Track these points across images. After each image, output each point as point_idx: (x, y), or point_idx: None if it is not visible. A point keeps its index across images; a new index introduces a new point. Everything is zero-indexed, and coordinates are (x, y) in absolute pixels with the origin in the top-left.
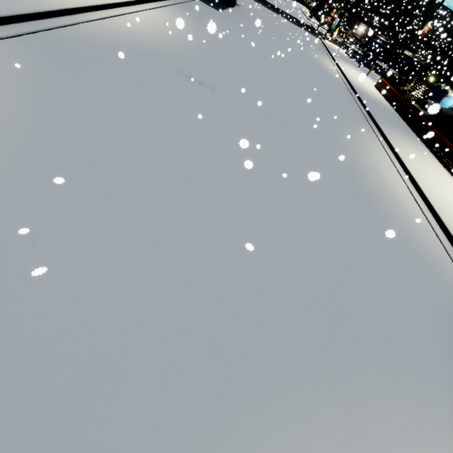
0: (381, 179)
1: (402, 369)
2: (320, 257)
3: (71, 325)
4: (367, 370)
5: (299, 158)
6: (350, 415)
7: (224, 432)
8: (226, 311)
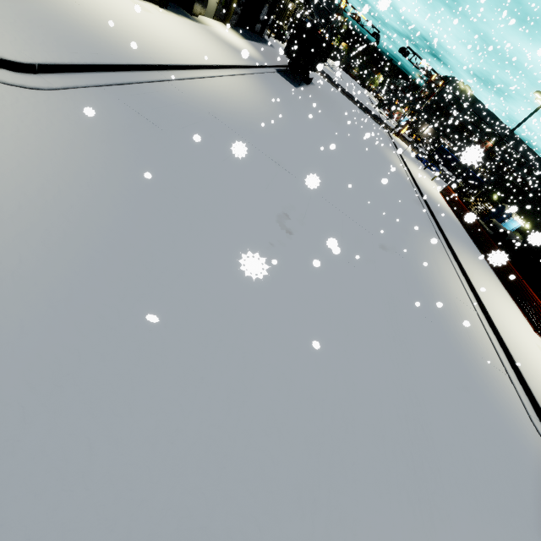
0: (452, 302)
1: None
2: (402, 394)
3: (149, 458)
4: None
5: (375, 266)
6: None
7: None
8: (311, 455)
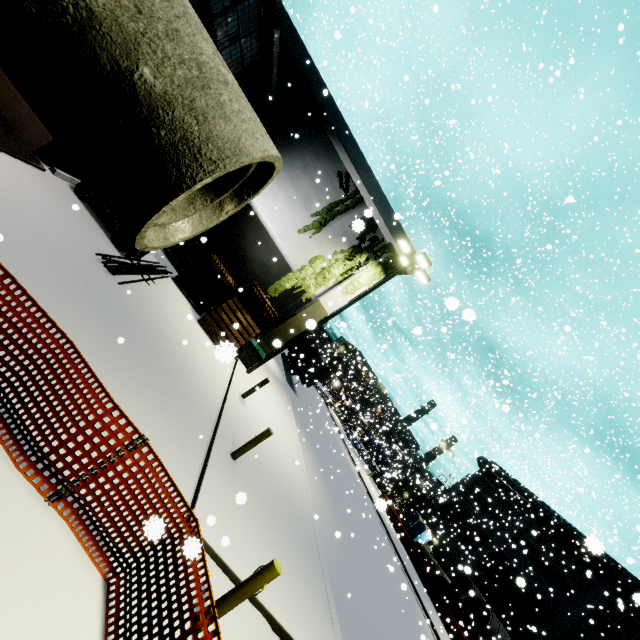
0: None
1: None
2: None
3: None
4: None
5: None
6: None
7: None
8: None
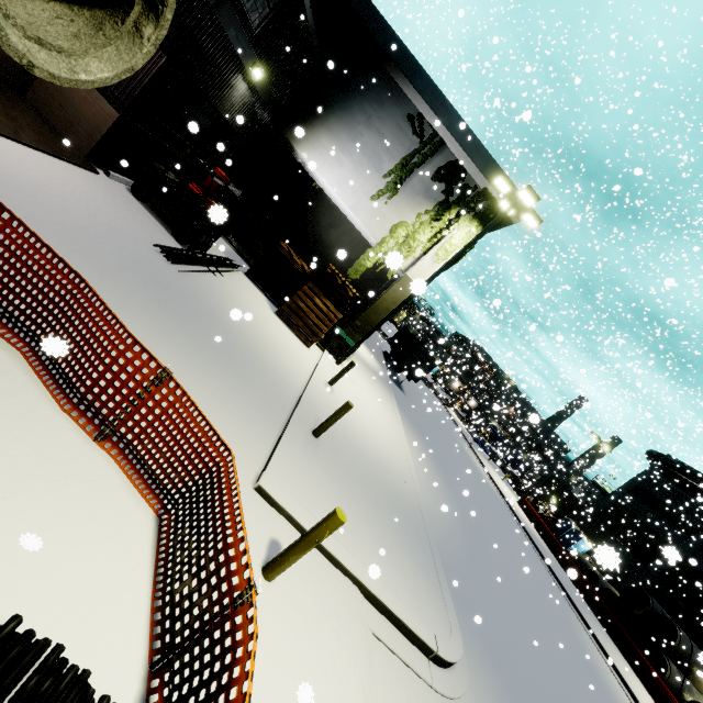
0: None
1: None
2: None
3: None
4: None
5: None
6: None
7: None
8: None
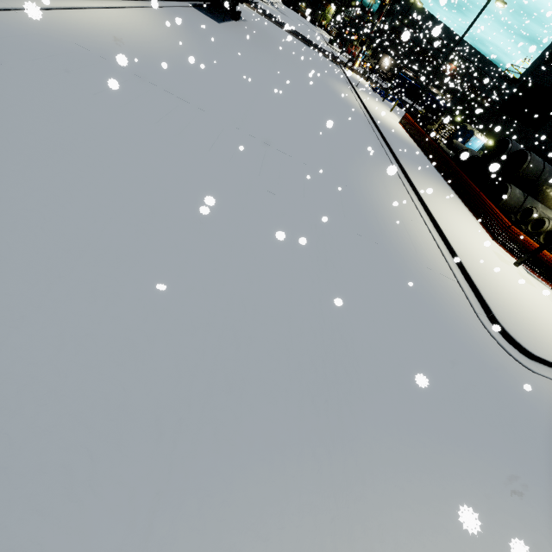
0: (400, 221)
1: (410, 437)
2: (320, 308)
3: None
4: (366, 442)
5: (304, 193)
6: (340, 501)
7: (158, 544)
8: (182, 378)
